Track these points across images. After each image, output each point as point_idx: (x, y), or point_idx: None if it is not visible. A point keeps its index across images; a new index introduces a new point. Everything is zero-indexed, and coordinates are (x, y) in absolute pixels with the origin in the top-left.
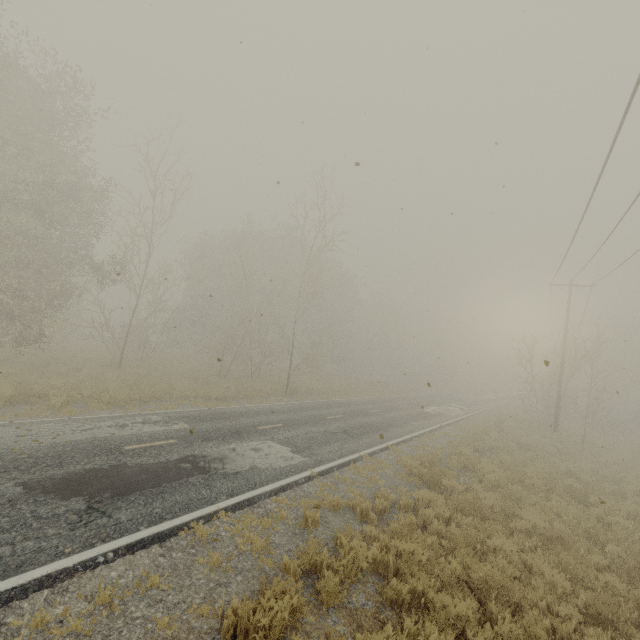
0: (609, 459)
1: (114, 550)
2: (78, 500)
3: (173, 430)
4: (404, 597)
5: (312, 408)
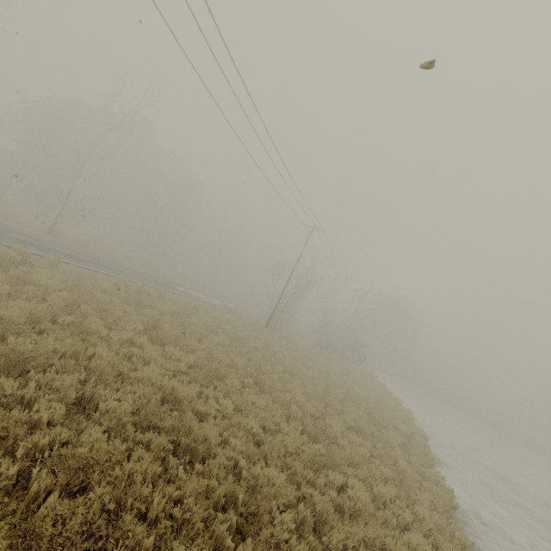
0: (258, 334)
1: None
2: None
3: None
4: None
5: (40, 236)
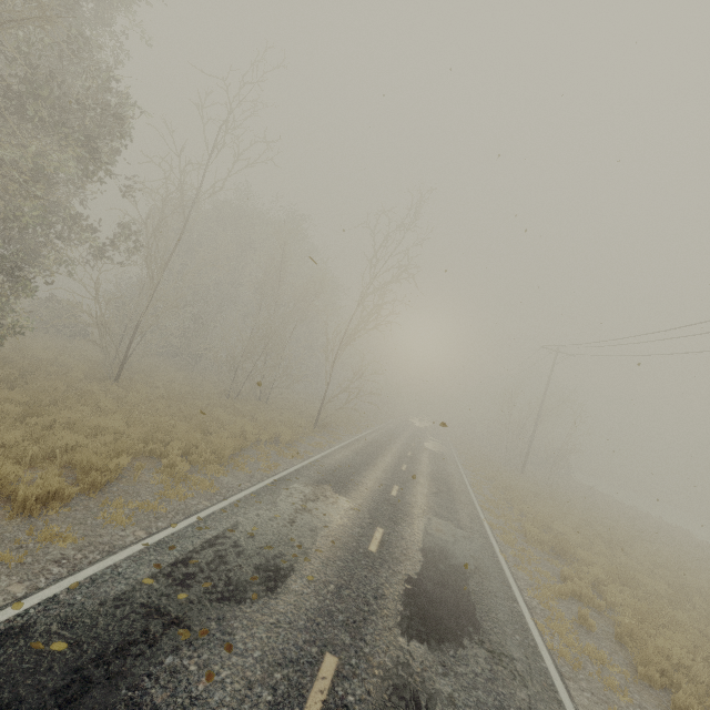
0: (580, 503)
1: (571, 699)
2: (470, 644)
3: (352, 510)
4: (705, 680)
5: (372, 454)
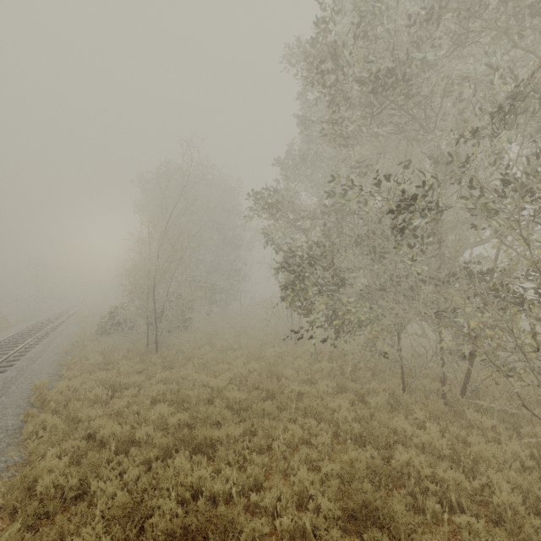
0: None
1: None
2: None
3: None
4: None
5: None
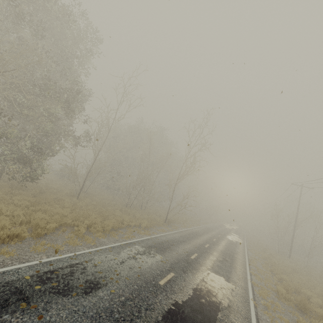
0: None
1: None
2: None
3: (161, 262)
4: None
5: (190, 237)
